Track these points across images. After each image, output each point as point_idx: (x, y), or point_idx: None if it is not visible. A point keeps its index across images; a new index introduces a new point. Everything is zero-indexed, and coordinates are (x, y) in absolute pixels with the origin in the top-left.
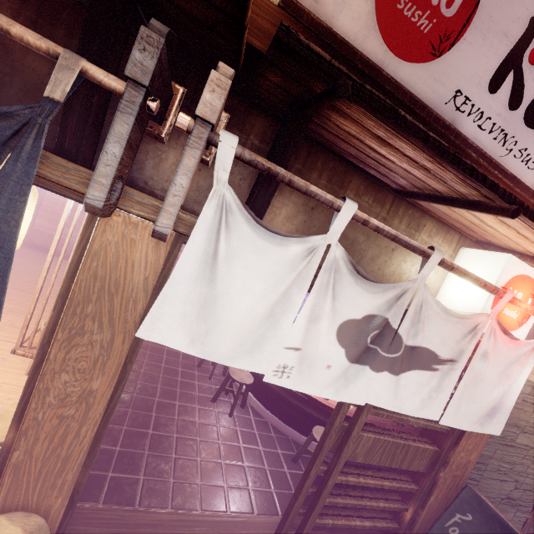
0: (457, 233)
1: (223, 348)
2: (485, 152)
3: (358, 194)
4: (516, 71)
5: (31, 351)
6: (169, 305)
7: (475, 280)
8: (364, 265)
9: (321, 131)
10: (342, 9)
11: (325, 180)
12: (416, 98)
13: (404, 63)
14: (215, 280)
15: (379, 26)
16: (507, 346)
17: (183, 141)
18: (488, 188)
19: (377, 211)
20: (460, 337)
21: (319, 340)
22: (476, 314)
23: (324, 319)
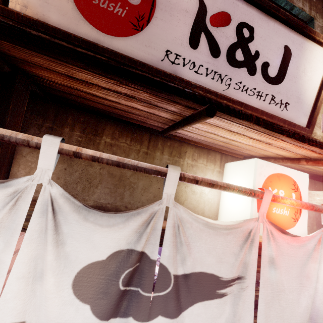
0: (217, 152)
1: None
2: (208, 88)
3: (114, 138)
4: (205, 32)
5: None
6: None
7: (226, 188)
8: (138, 196)
9: (67, 96)
10: (49, 9)
11: (79, 131)
12: (134, 59)
13: (116, 38)
14: None
15: (84, 16)
16: (292, 246)
17: None
18: (175, 94)
19: (137, 148)
20: (236, 249)
21: (48, 303)
22: (244, 220)
23: (47, 274)
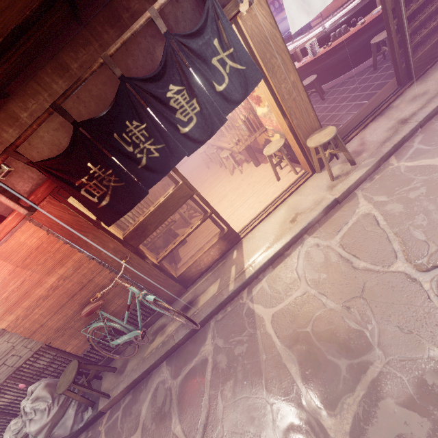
0: None
1: (318, 4)
2: None
3: None
4: None
5: (243, 147)
6: (291, 11)
7: None
8: None
9: None
10: None
11: None
12: None
13: None
14: None
15: None
16: None
17: None
18: None
19: None
20: None
21: None
22: None
23: None
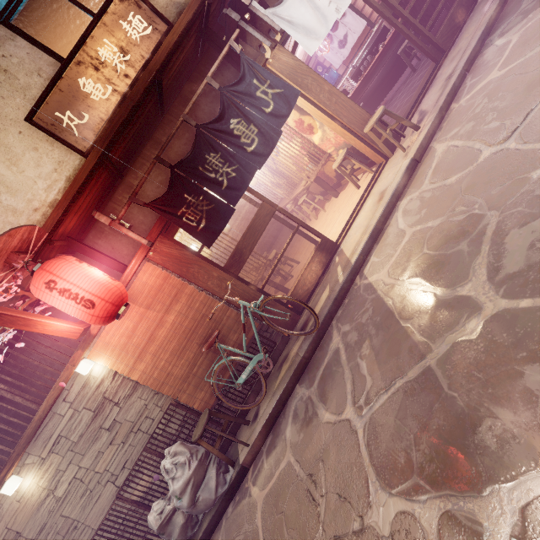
0: None
1: (323, 31)
2: None
3: None
4: None
5: (313, 176)
6: (303, 43)
7: None
8: None
9: None
10: None
11: None
12: None
13: None
14: (297, 25)
15: None
16: None
17: (242, 44)
18: None
19: None
20: None
21: None
22: None
23: None
